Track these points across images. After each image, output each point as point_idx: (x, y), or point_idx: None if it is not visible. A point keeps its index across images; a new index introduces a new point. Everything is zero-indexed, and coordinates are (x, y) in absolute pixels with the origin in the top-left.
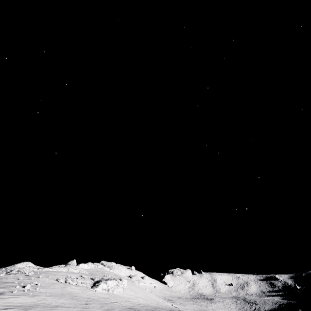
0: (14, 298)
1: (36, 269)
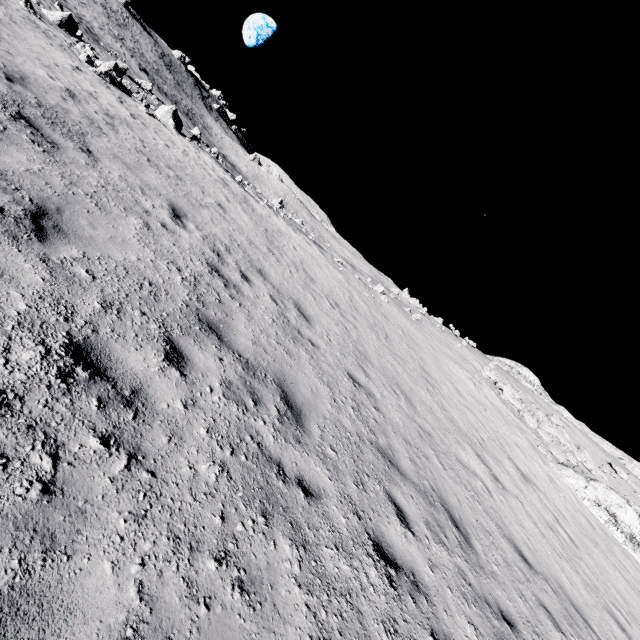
0: (302, 239)
1: (533, 389)
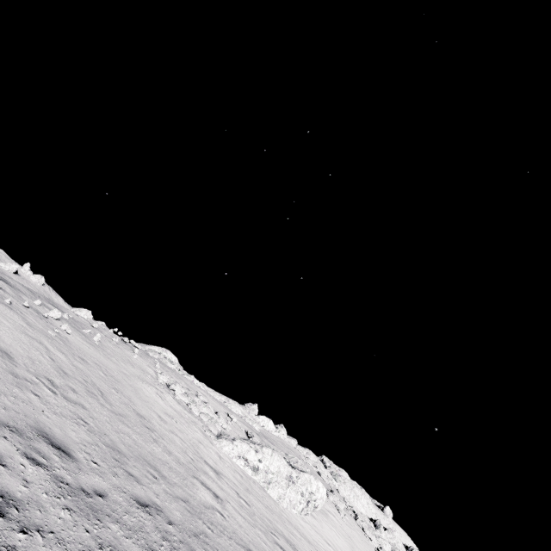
0: None
1: (175, 368)
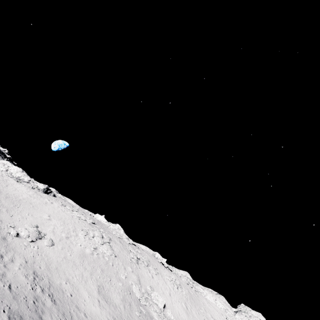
0: None
1: None
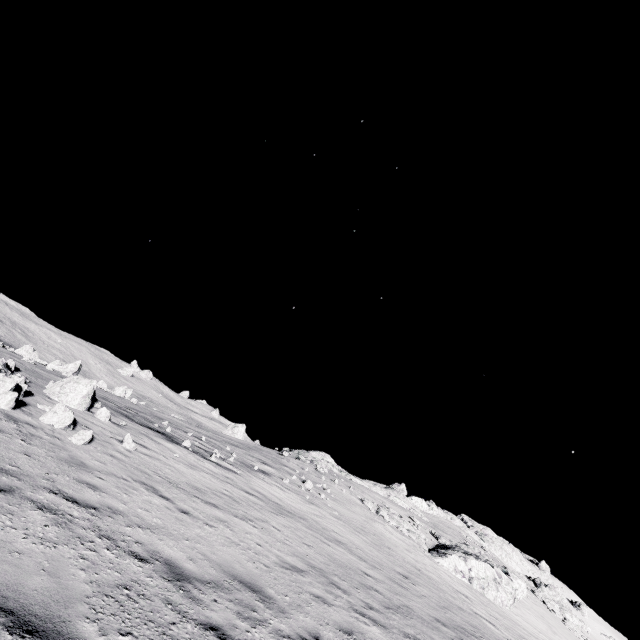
0: (278, 489)
1: (337, 470)
